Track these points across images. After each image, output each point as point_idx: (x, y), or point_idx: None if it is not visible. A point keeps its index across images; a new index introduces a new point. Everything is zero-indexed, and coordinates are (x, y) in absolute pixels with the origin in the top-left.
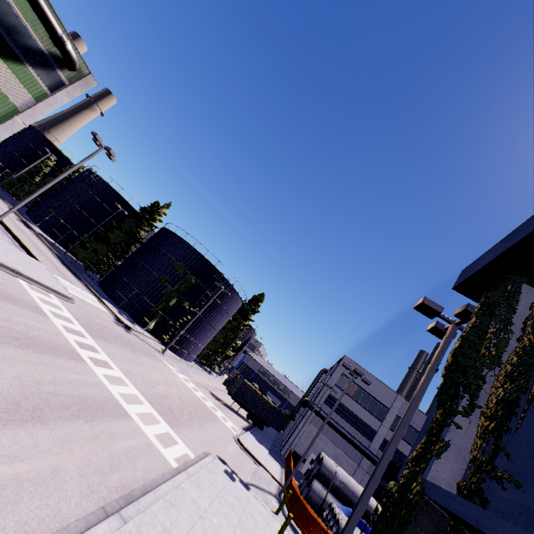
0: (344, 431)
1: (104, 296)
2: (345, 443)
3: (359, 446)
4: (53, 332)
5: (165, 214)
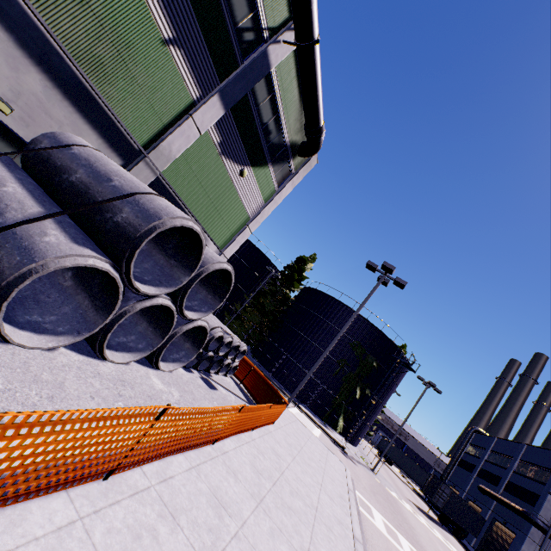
0: None
1: (284, 389)
2: None
3: None
4: None
5: (310, 268)
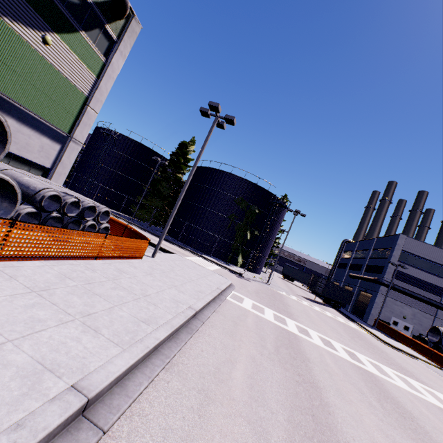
0: (420, 296)
1: (191, 249)
2: (419, 303)
3: (436, 304)
4: (329, 355)
5: (193, 151)
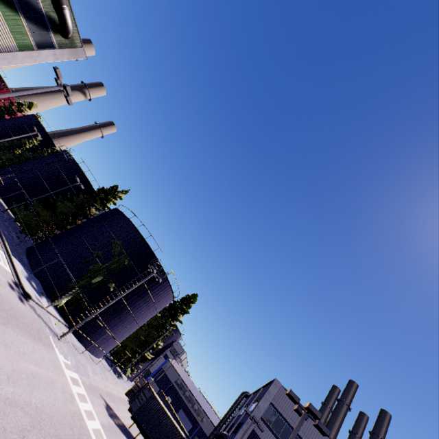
0: None
1: (22, 258)
2: None
3: None
4: None
5: (121, 198)
